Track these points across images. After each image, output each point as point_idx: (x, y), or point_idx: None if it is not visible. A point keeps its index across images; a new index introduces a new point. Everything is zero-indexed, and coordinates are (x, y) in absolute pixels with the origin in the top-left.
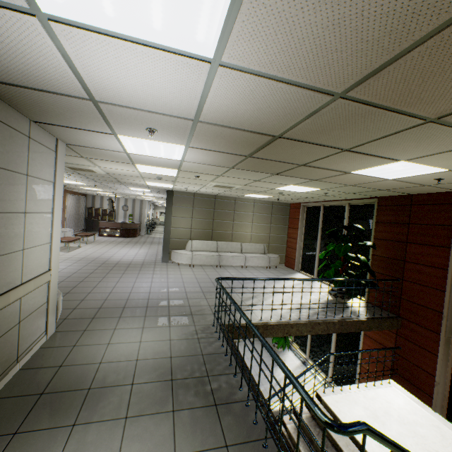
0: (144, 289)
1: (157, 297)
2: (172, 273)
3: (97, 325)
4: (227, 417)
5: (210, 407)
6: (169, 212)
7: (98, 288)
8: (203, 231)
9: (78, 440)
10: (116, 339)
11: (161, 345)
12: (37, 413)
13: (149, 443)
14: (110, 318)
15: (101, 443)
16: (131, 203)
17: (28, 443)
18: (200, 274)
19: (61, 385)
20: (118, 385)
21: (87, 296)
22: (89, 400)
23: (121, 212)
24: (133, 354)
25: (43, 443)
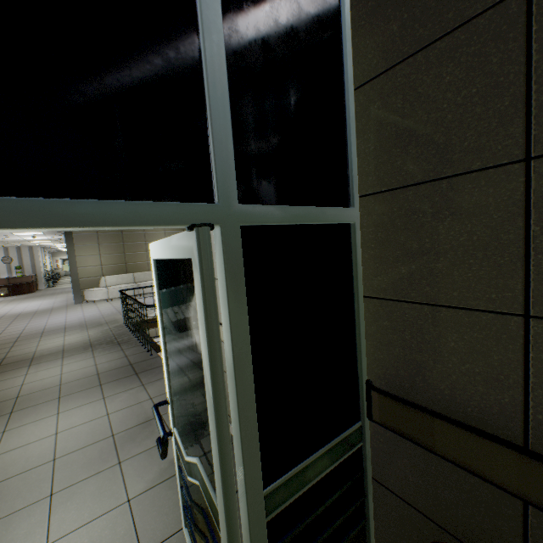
0: (60, 322)
1: (74, 323)
2: (88, 308)
3: (22, 343)
4: (125, 345)
5: (116, 345)
6: (72, 252)
7: (9, 330)
8: (116, 265)
9: (36, 367)
10: (43, 343)
11: (82, 338)
12: (2, 369)
13: (79, 358)
14: (33, 338)
15: (51, 364)
16: (16, 253)
17: (5, 374)
18: (118, 304)
19: (11, 361)
20: (53, 353)
21: (1, 335)
22: (35, 360)
23: (2, 267)
24: (61, 344)
25: (15, 372)
